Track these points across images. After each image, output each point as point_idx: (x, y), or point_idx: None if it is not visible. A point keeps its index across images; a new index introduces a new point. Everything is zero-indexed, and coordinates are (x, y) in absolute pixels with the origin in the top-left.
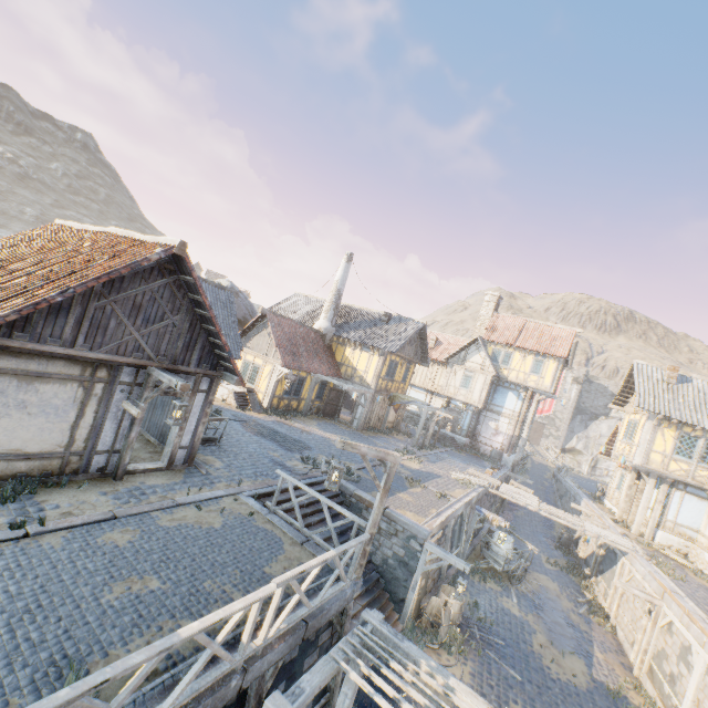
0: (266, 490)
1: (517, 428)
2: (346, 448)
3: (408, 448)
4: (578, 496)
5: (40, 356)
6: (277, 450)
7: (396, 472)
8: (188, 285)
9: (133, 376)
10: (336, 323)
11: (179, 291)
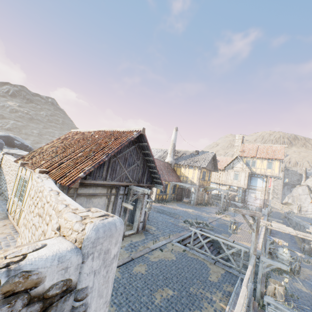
0: (180, 238)
1: (265, 195)
2: (236, 212)
3: (219, 211)
4: (305, 225)
5: (93, 186)
6: (170, 219)
7: (224, 223)
8: (142, 147)
9: (123, 191)
10: (174, 158)
11: (139, 150)
